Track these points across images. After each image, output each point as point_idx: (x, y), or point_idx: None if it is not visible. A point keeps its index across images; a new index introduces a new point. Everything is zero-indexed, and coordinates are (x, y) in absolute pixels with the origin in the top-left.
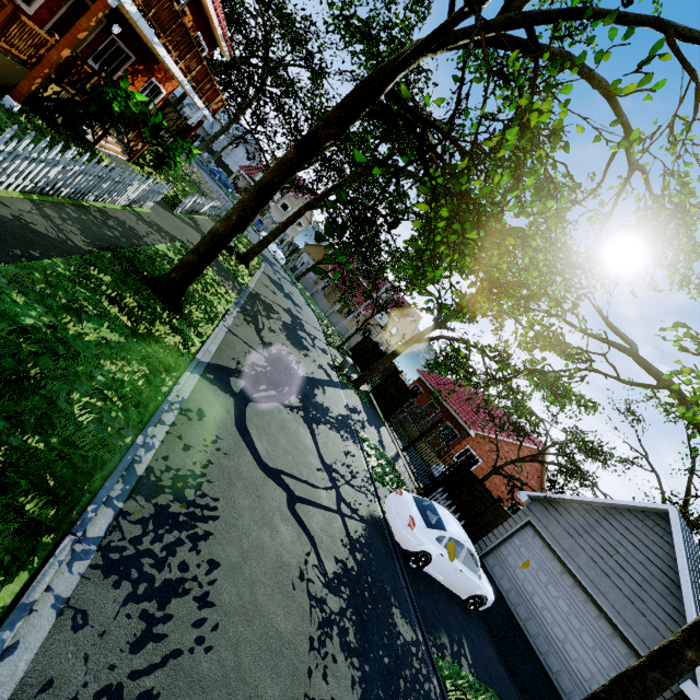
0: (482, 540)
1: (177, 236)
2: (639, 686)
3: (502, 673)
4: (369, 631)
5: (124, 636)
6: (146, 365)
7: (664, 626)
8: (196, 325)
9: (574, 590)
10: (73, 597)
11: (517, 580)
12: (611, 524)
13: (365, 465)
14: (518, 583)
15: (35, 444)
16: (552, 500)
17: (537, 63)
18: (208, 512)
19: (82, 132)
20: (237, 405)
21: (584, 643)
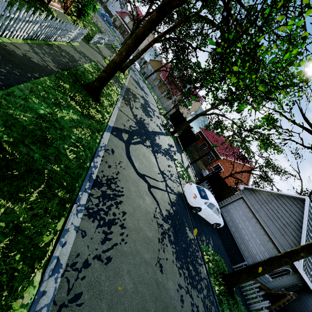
0: (221, 202)
1: (92, 59)
2: (278, 262)
3: (223, 249)
4: (178, 235)
5: (98, 239)
6: (89, 130)
7: (291, 240)
8: (106, 108)
9: (256, 224)
10: (80, 226)
11: (233, 218)
12: (278, 201)
13: (176, 170)
14: (233, 219)
15: (56, 168)
16: (254, 189)
17: None
18: (120, 193)
19: None
20: (126, 146)
21: (256, 242)
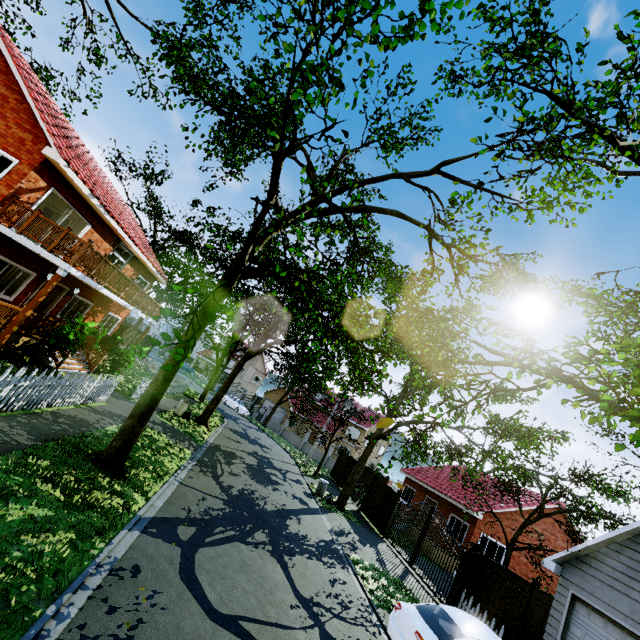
0: None
1: None
2: None
3: None
4: None
5: None
6: (74, 532)
7: None
8: (141, 485)
9: None
10: None
11: None
12: None
13: (362, 591)
14: None
15: None
16: (579, 554)
17: (344, 216)
18: None
19: (47, 363)
20: (184, 553)
21: None
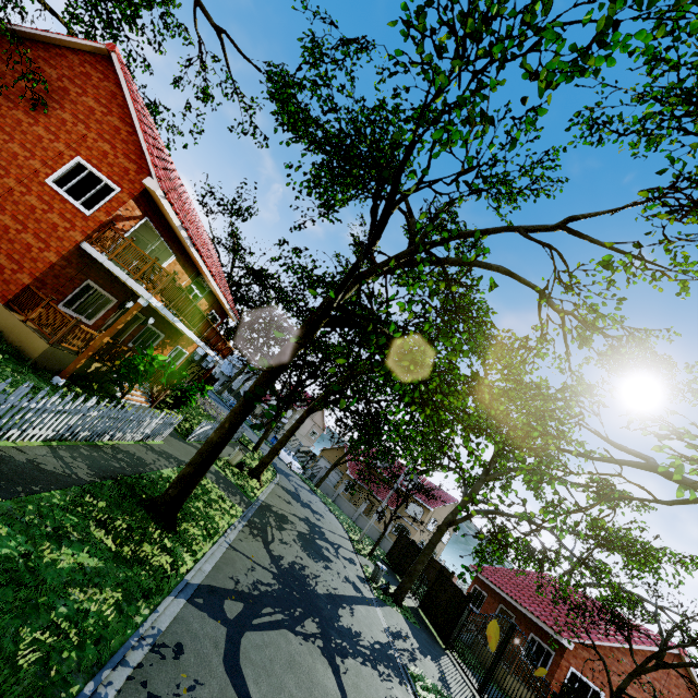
0: None
1: (186, 460)
2: None
3: None
4: None
5: None
6: (120, 591)
7: None
8: (190, 542)
9: None
10: None
11: None
12: None
13: None
14: None
15: None
16: None
17: (444, 268)
18: None
19: (113, 392)
20: (230, 635)
21: None
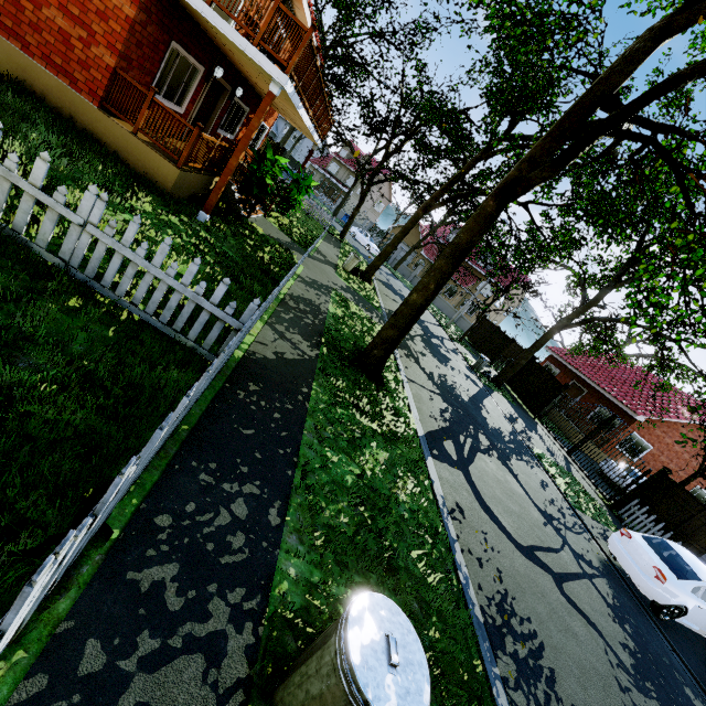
0: (702, 558)
1: (327, 284)
2: None
3: None
4: None
5: None
6: (411, 475)
7: None
8: (396, 393)
9: None
10: None
11: None
12: None
13: (558, 491)
14: None
15: (433, 634)
16: None
17: None
18: (535, 641)
19: (237, 209)
20: (466, 477)
21: None
